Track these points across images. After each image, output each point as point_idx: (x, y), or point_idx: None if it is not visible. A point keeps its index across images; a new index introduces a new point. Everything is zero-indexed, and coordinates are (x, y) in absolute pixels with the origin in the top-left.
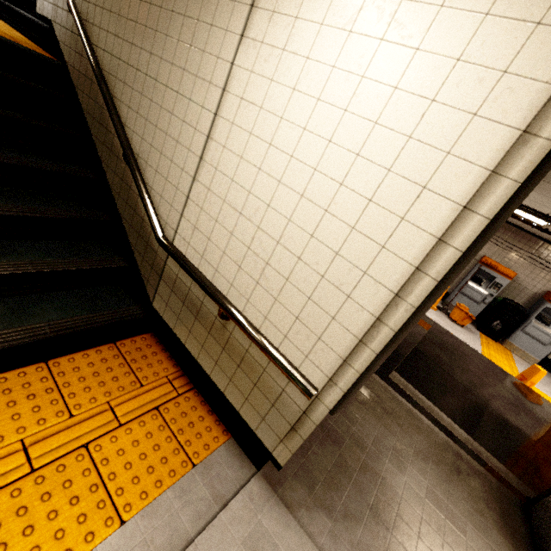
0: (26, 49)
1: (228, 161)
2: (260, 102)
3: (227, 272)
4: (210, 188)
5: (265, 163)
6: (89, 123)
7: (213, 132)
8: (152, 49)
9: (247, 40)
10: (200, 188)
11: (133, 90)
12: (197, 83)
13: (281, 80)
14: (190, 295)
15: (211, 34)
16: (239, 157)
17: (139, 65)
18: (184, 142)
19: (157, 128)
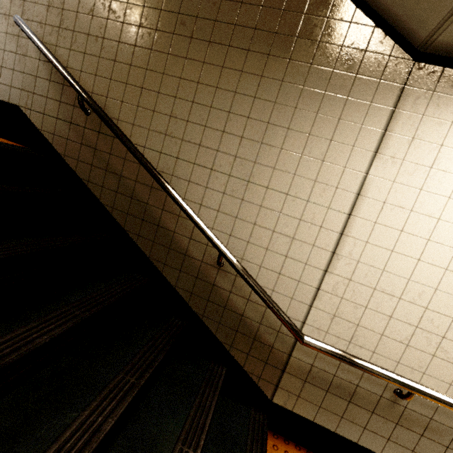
0: (2, 145)
1: (375, 254)
2: (409, 206)
3: (390, 352)
4: (352, 278)
5: (425, 254)
6: (120, 219)
7: (348, 229)
8: (238, 153)
9: (383, 156)
10: (336, 280)
11: (207, 189)
12: (317, 187)
13: (432, 190)
14: (337, 381)
15: (331, 148)
16: (390, 251)
17: (215, 165)
18: (305, 238)
19: (257, 226)
